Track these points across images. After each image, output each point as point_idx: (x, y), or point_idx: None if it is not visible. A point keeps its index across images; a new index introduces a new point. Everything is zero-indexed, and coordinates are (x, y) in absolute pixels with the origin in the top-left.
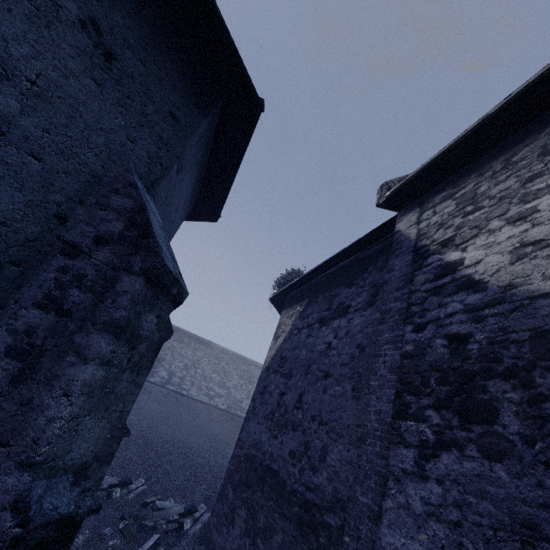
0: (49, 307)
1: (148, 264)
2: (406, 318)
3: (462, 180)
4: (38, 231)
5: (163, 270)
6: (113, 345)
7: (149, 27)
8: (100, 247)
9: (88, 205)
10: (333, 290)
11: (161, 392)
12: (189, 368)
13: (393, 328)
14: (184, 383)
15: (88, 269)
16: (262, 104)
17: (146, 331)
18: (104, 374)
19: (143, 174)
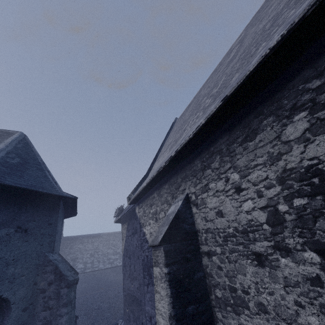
0: (46, 309)
1: (66, 283)
2: (141, 248)
3: (142, 202)
4: (32, 292)
5: (70, 282)
6: (67, 308)
7: (31, 208)
8: (51, 286)
9: (40, 274)
10: (133, 220)
11: (84, 276)
12: (93, 254)
13: (140, 250)
14: (94, 264)
15: (51, 293)
16: (76, 197)
17: (72, 297)
18: (68, 316)
19: (49, 250)
